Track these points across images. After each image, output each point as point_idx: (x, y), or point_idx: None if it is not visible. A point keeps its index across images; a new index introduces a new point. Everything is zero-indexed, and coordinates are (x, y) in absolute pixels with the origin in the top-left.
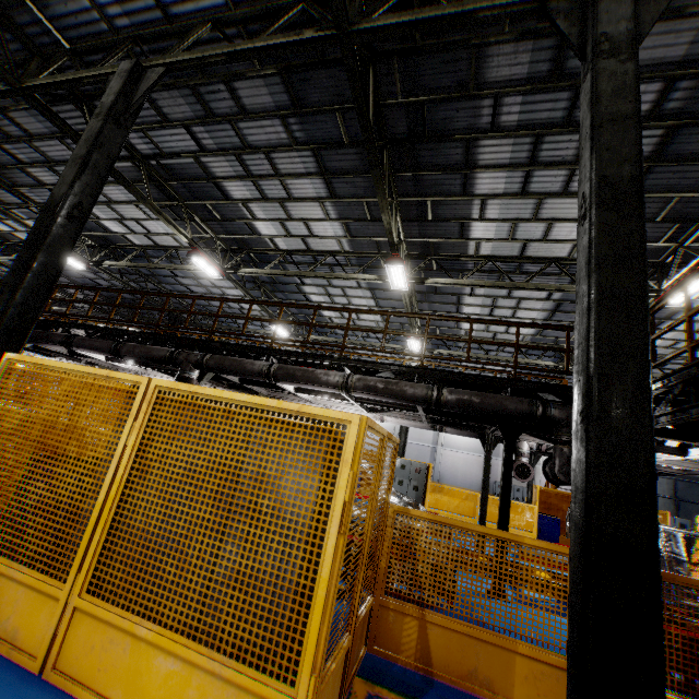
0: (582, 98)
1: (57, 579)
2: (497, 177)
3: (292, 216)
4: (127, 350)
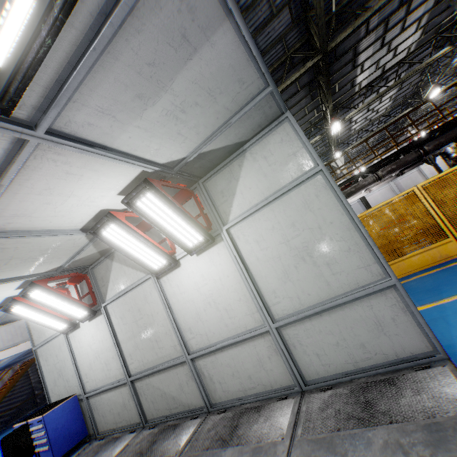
0: (455, 9)
1: (443, 240)
2: (368, 50)
3: None
4: None
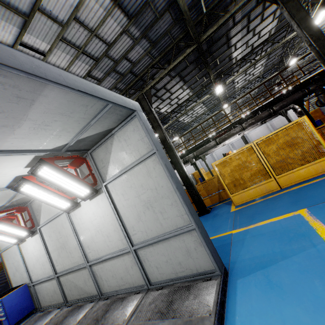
0: (285, 15)
1: (268, 179)
2: (238, 35)
3: (172, 99)
4: None
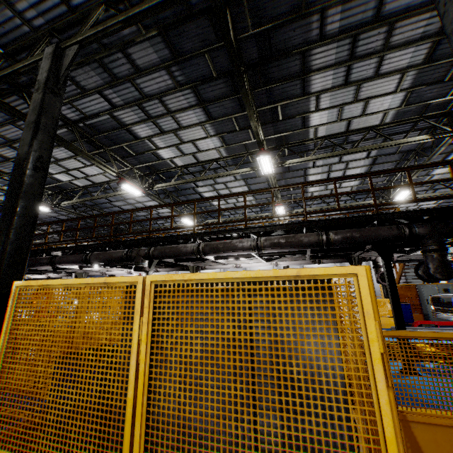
0: None
1: None
2: (326, 76)
3: (183, 141)
4: (94, 257)
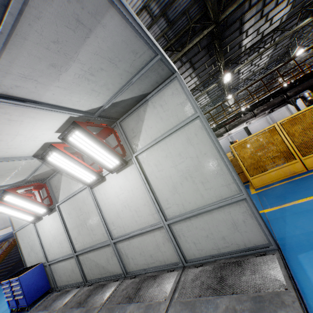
0: None
1: (292, 161)
2: (251, 21)
3: None
4: None
